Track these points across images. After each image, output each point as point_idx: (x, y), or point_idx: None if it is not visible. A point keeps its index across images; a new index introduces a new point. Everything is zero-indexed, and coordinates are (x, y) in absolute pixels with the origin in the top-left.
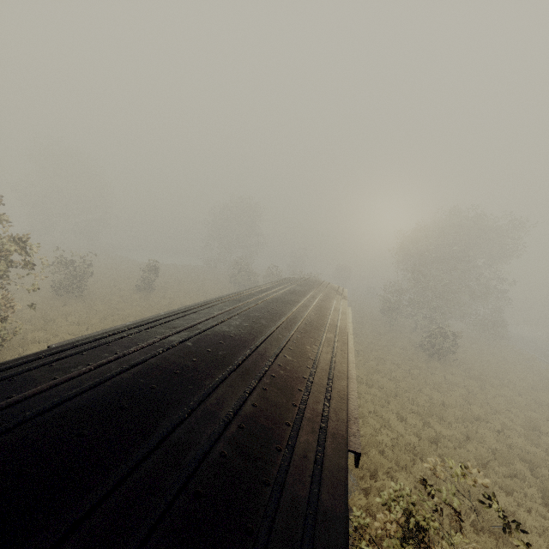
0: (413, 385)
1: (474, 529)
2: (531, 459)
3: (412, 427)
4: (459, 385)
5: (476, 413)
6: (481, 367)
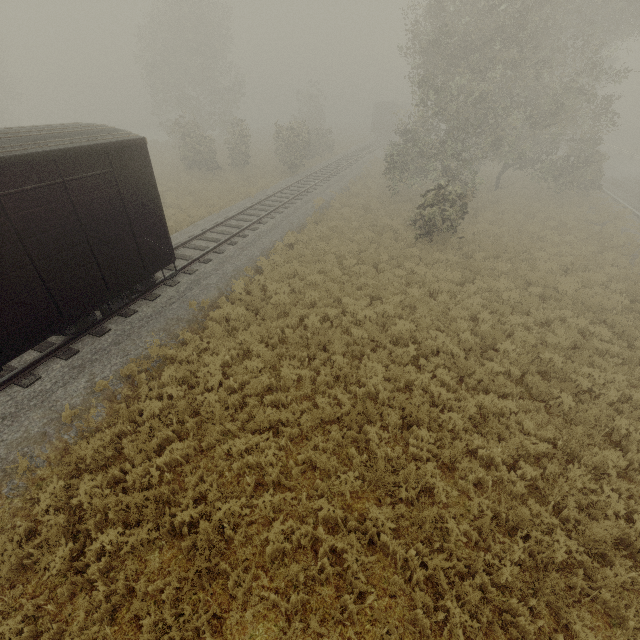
0: (328, 294)
1: (182, 553)
2: (412, 411)
3: (248, 371)
4: (426, 282)
5: (396, 332)
6: (499, 245)
